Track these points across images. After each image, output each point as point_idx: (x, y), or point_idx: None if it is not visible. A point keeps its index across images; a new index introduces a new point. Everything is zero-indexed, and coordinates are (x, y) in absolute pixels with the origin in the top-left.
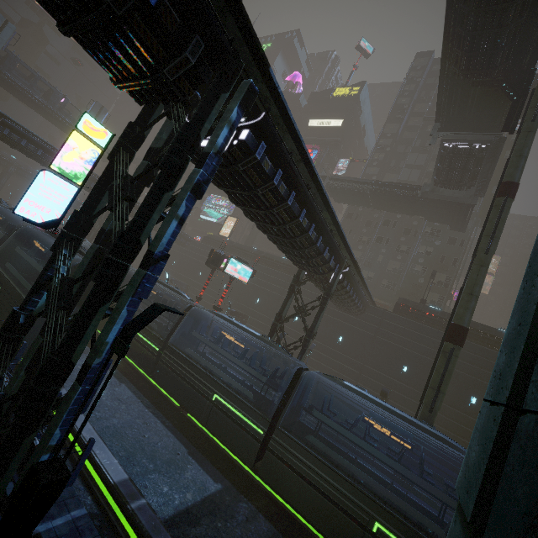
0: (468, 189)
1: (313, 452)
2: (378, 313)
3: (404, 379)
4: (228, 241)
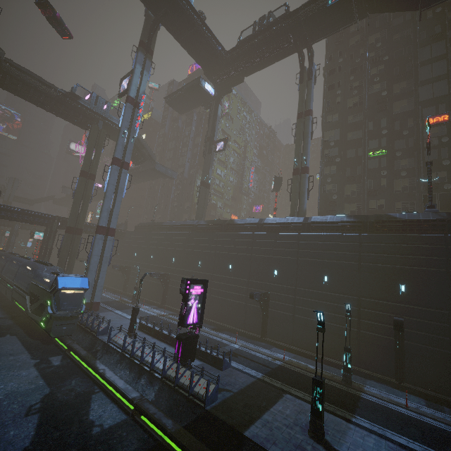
0: (149, 161)
1: (5, 276)
2: (128, 234)
3: (136, 259)
4: None
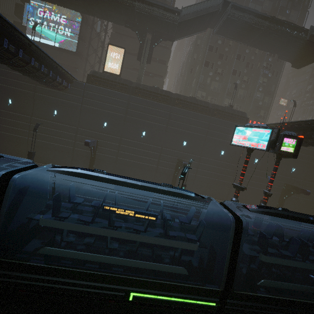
0: None
1: None
2: None
3: (293, 175)
4: (126, 81)
